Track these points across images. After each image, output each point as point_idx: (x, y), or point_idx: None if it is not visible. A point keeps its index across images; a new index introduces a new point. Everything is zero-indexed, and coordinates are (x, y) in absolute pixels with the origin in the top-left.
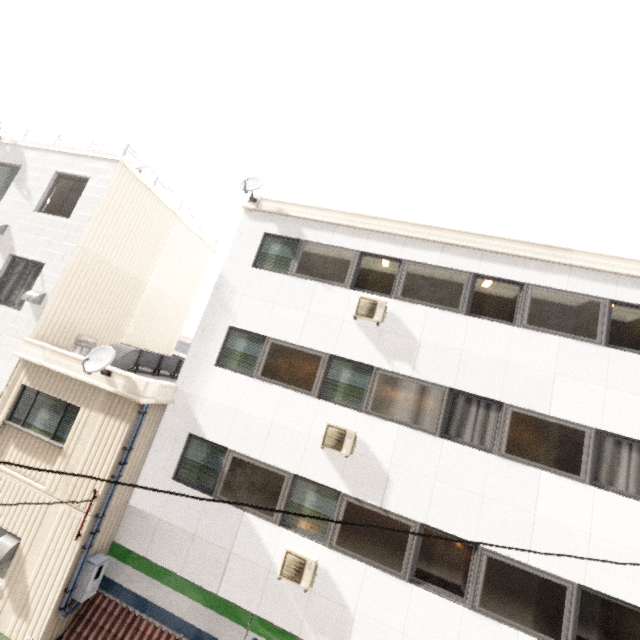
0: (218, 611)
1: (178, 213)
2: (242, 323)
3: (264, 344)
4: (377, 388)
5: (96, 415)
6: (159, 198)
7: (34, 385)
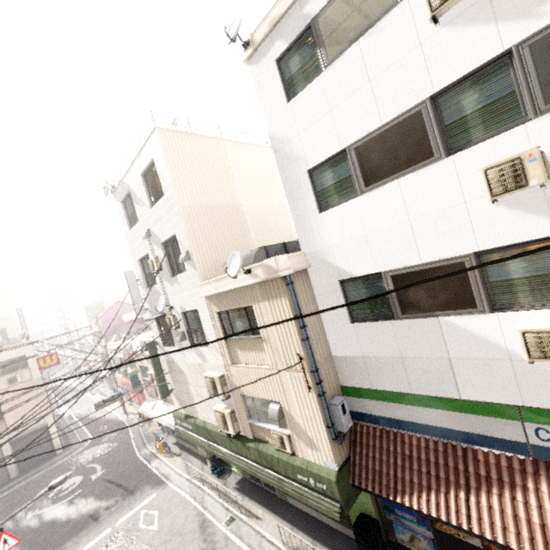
0: (472, 413)
1: (221, 137)
2: (315, 158)
3: (347, 157)
4: (537, 69)
5: (263, 304)
6: (200, 135)
7: (221, 309)
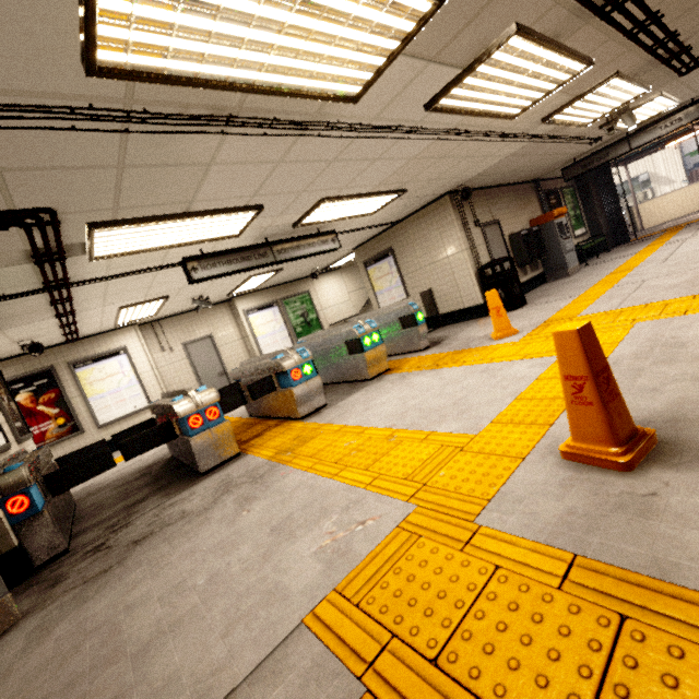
0: None
1: None
2: None
3: None
4: None
5: None
6: None
7: None
